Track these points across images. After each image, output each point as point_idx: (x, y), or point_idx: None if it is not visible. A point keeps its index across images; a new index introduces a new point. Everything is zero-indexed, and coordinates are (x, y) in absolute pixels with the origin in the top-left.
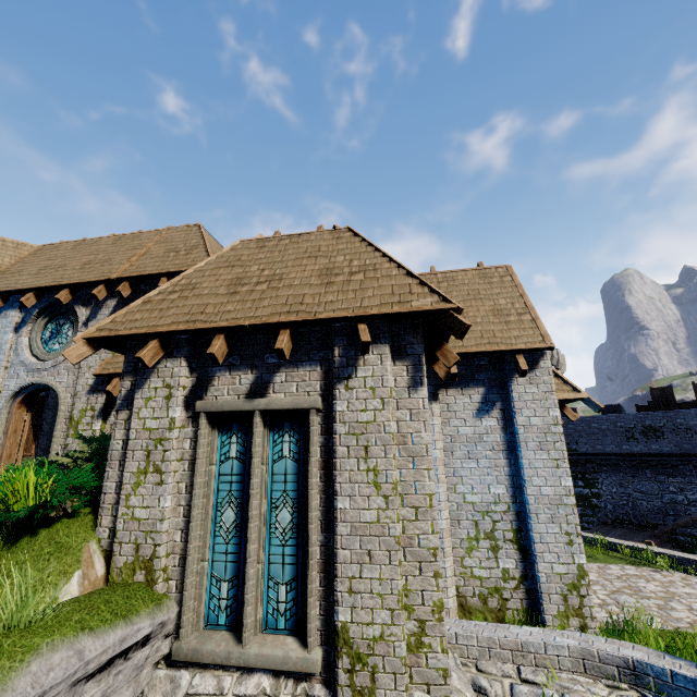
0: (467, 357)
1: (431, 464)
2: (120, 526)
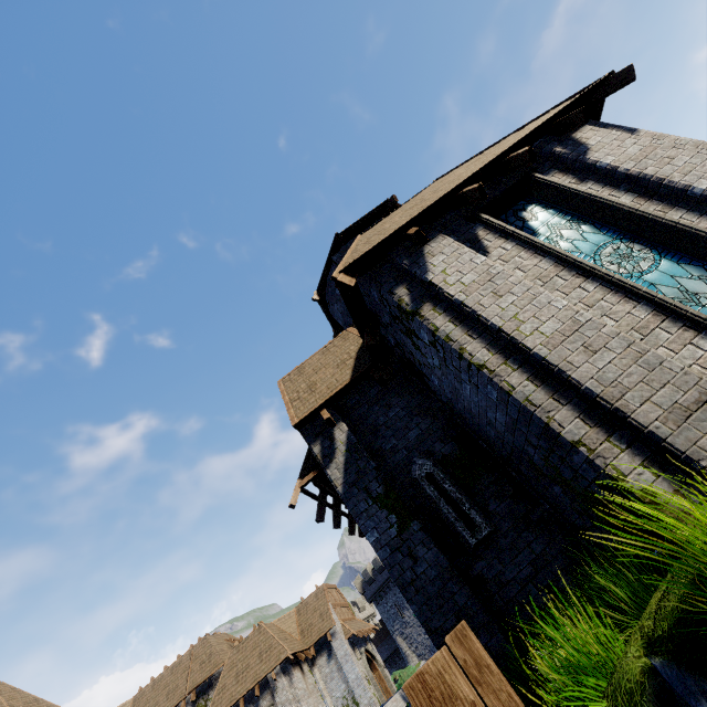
0: (318, 641)
1: (303, 700)
2: None
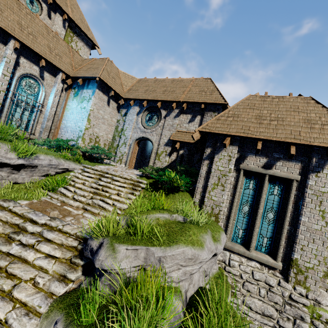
0: None
1: None
2: (206, 200)
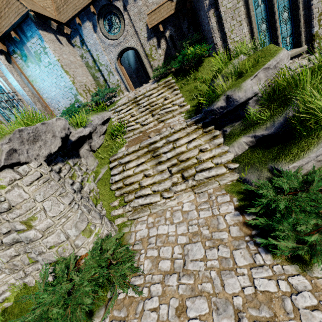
0: None
1: None
2: (230, 47)
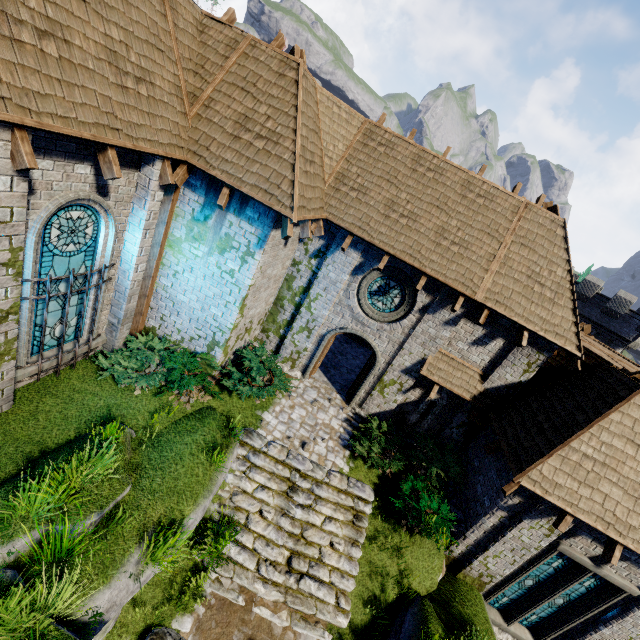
0: None
1: None
2: (475, 563)
